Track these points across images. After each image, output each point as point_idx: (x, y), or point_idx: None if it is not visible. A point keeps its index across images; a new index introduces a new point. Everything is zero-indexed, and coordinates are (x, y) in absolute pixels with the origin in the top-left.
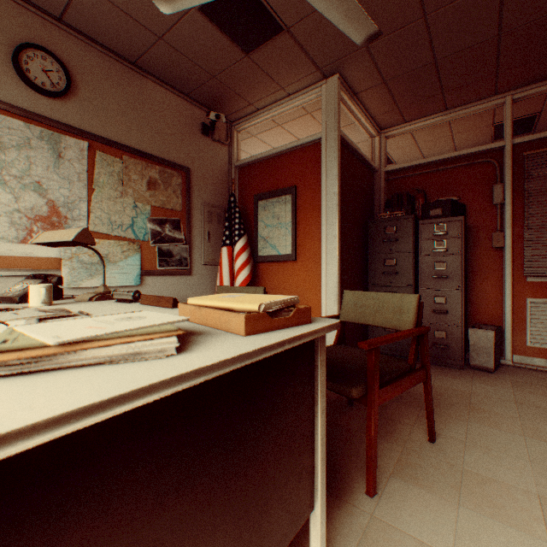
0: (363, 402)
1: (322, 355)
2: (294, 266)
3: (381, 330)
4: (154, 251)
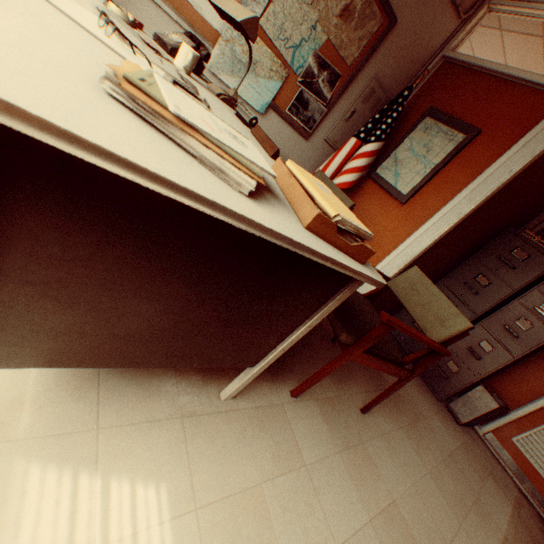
0: (342, 348)
1: (347, 293)
2: (396, 208)
3: (410, 320)
4: (295, 91)
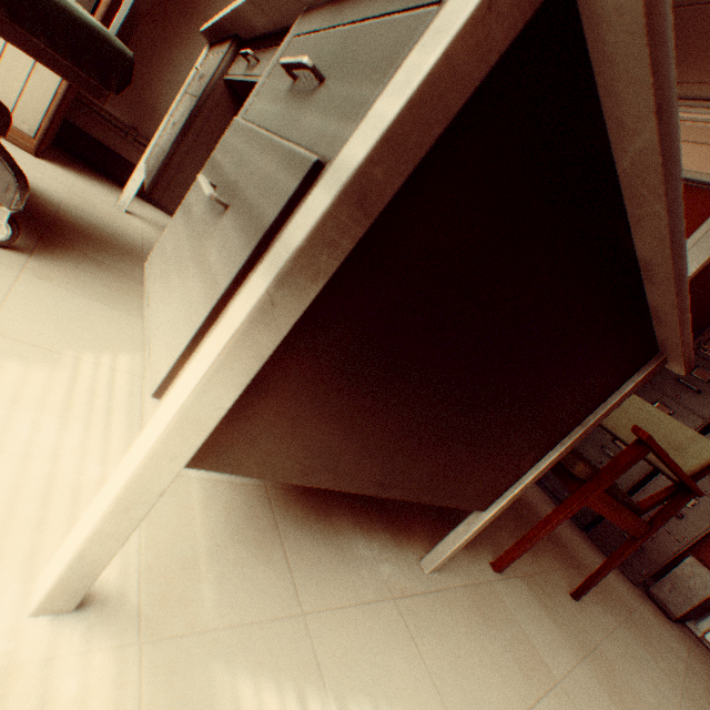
0: (570, 488)
1: (637, 384)
2: None
3: None
4: None
